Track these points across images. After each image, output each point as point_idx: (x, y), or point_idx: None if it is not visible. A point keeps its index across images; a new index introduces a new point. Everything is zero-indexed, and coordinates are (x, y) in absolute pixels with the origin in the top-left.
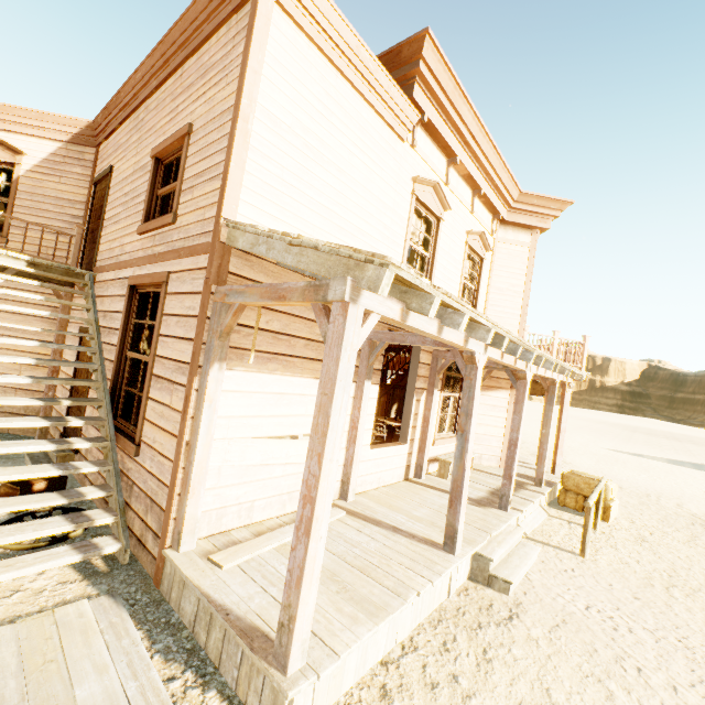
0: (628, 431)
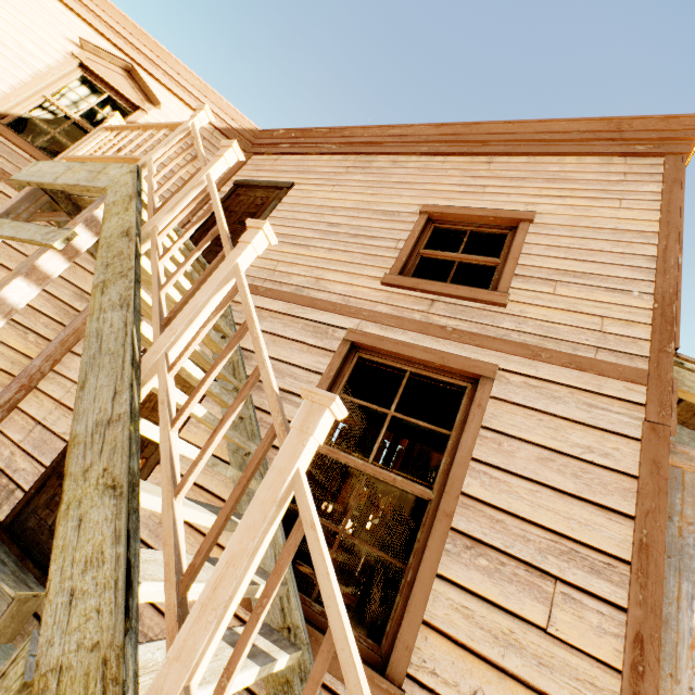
0: None
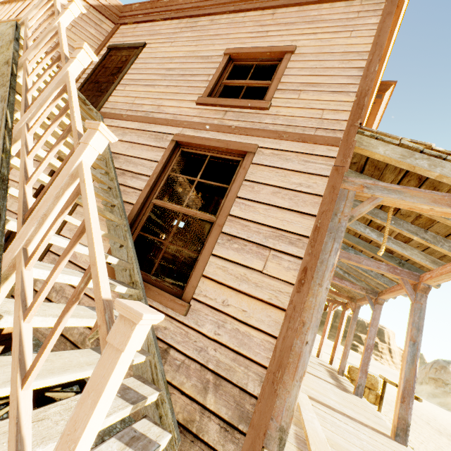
0: None
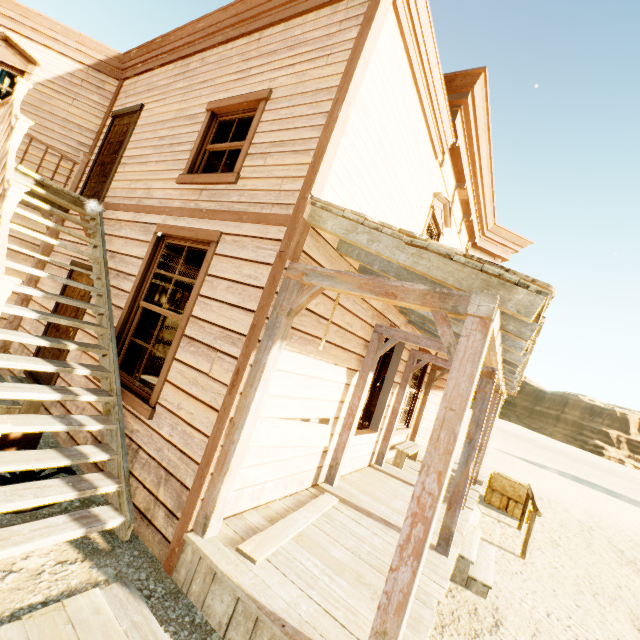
0: (502, 433)
